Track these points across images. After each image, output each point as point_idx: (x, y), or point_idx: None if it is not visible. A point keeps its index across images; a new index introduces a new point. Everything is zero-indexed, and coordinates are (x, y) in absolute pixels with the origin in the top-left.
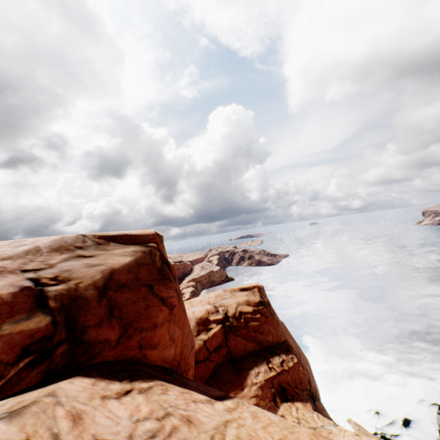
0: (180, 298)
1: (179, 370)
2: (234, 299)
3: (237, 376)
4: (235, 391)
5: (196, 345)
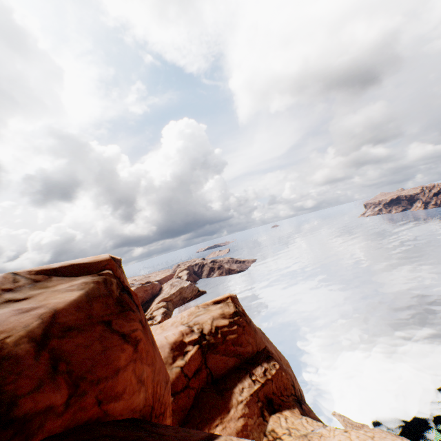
0: (146, 328)
1: (154, 415)
2: (209, 314)
3: (221, 398)
4: (221, 416)
5: (172, 374)
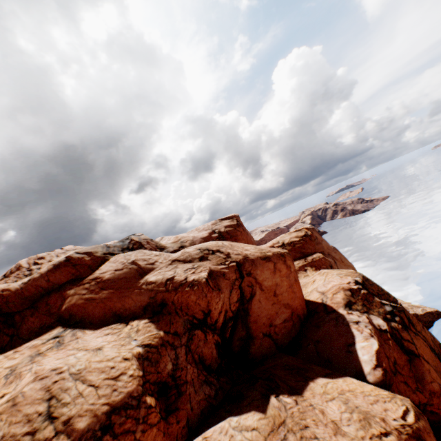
0: (245, 231)
1: None
2: (289, 236)
3: None
4: None
5: None
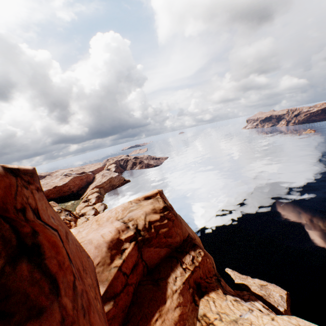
0: (76, 318)
1: None
2: (141, 210)
3: (157, 289)
4: (159, 308)
5: (111, 276)
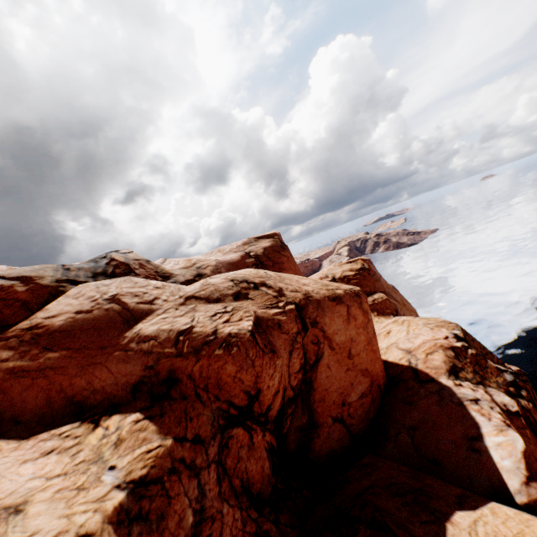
0: (292, 257)
1: None
2: (341, 269)
3: None
4: None
5: None
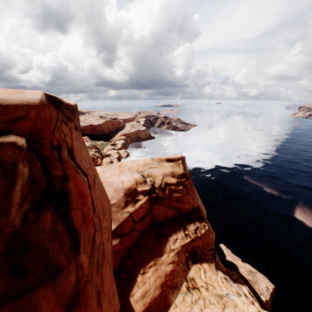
0: (90, 275)
1: None
2: (161, 169)
3: (158, 242)
4: (155, 258)
5: (122, 218)
